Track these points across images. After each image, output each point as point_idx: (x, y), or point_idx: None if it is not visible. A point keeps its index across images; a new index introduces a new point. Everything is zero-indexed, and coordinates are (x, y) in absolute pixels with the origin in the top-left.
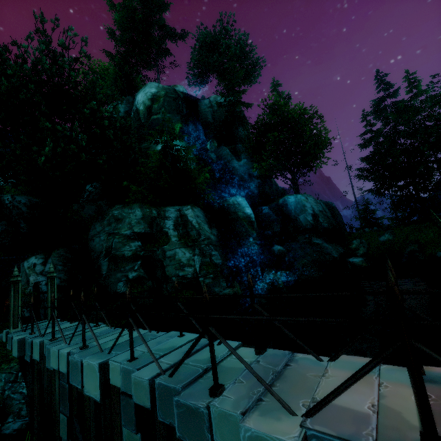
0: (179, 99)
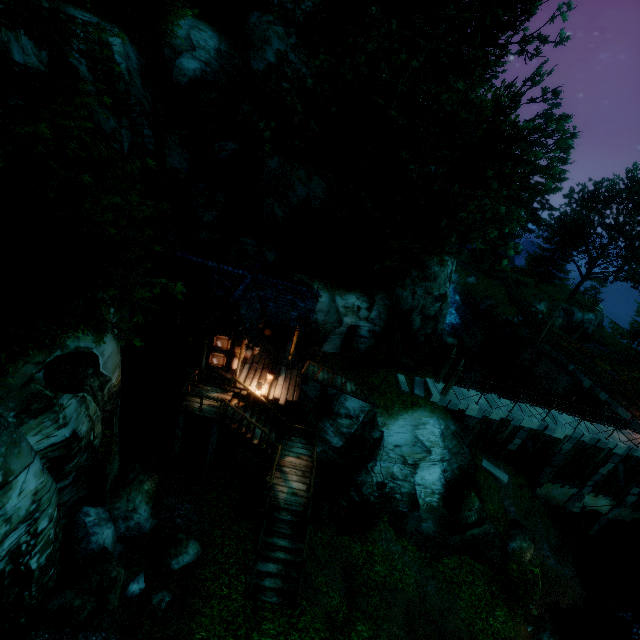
0: None
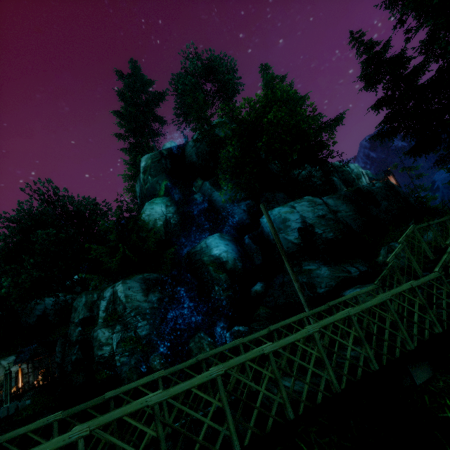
0: (162, 159)
